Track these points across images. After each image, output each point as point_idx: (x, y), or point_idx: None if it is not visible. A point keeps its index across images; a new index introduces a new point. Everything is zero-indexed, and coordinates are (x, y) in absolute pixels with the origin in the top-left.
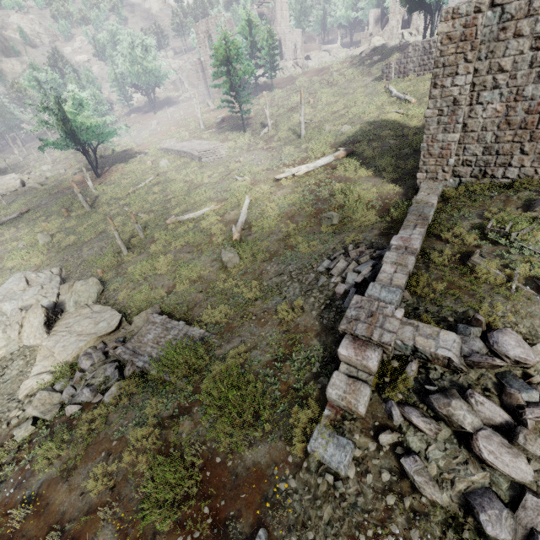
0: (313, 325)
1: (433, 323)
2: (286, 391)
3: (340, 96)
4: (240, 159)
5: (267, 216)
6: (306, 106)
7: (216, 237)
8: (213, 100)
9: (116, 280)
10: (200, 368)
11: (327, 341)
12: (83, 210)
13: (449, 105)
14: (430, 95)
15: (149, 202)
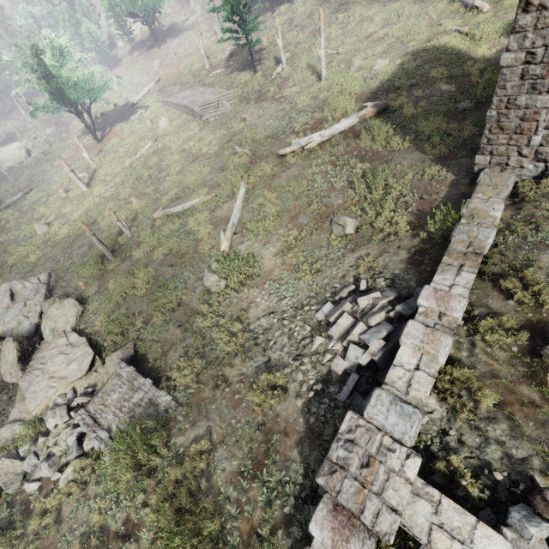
0: (296, 422)
1: (467, 477)
2: (248, 534)
3: (379, 6)
4: (246, 116)
5: (264, 214)
6: (333, 27)
7: (203, 244)
8: (222, 25)
9: (96, 298)
10: (156, 463)
11: (311, 457)
12: (79, 190)
13: (548, 42)
14: (515, 26)
15: (144, 180)
